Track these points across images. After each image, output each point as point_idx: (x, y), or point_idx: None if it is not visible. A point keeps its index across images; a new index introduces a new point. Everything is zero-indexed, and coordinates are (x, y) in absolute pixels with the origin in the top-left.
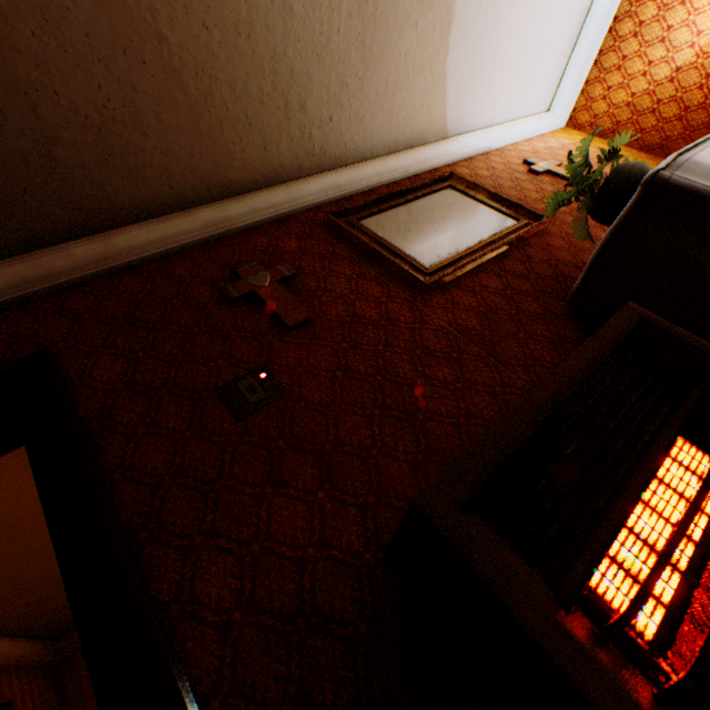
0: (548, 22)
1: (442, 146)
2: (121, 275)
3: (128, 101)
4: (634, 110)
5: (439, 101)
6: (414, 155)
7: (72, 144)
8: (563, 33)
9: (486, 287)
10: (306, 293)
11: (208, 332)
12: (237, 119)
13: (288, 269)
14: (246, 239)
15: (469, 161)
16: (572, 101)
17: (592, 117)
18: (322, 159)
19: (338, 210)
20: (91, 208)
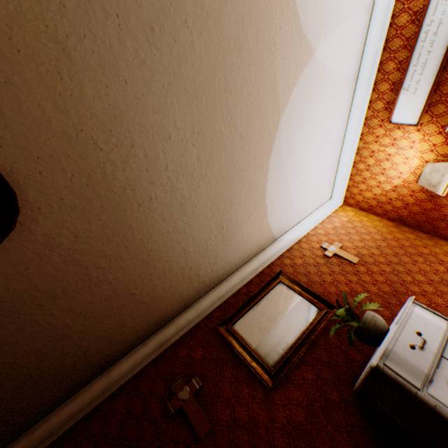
0: (318, 175)
1: (273, 246)
2: (115, 396)
3: (118, 320)
4: (378, 201)
5: (268, 231)
6: (259, 258)
7: (94, 347)
8: (328, 173)
9: (306, 378)
10: (208, 399)
11: (160, 444)
12: (167, 296)
13: (198, 380)
14: (176, 350)
15: (290, 250)
16: (343, 194)
17: (356, 201)
18: (210, 284)
19: (221, 320)
20: (101, 363)
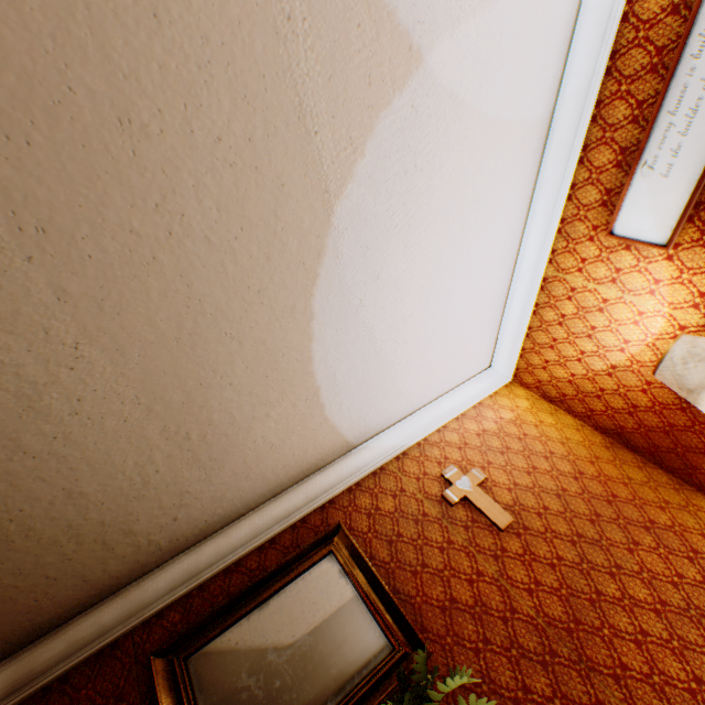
0: (456, 325)
1: (345, 462)
2: None
3: None
4: (577, 388)
5: (330, 433)
6: (306, 487)
7: None
8: (480, 321)
9: None
10: None
11: None
12: (36, 583)
13: None
14: None
15: (378, 474)
16: (513, 362)
17: (537, 380)
18: (176, 543)
19: (168, 640)
20: None
